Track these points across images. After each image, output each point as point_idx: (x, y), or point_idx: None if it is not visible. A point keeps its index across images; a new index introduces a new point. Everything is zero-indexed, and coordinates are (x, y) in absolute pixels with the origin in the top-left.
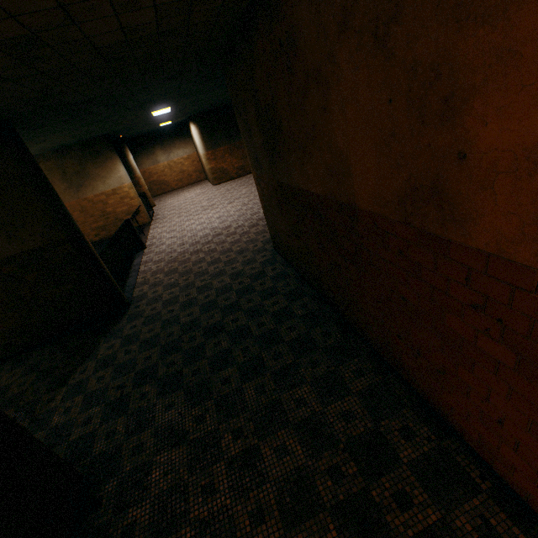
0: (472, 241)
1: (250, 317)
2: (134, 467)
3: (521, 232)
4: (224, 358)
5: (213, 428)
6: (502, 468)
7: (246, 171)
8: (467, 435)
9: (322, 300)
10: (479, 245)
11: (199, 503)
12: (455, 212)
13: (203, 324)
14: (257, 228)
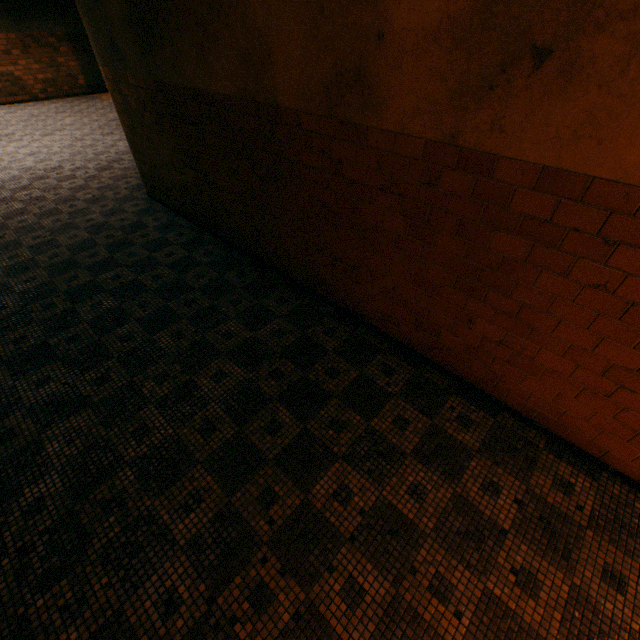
0: (385, 124)
1: (138, 272)
2: (11, 455)
3: (417, 107)
4: (115, 317)
5: (125, 383)
6: (394, 329)
7: (63, 90)
8: (372, 317)
9: (230, 247)
10: (389, 126)
11: (133, 446)
12: (373, 96)
13: (63, 287)
14: (113, 172)
